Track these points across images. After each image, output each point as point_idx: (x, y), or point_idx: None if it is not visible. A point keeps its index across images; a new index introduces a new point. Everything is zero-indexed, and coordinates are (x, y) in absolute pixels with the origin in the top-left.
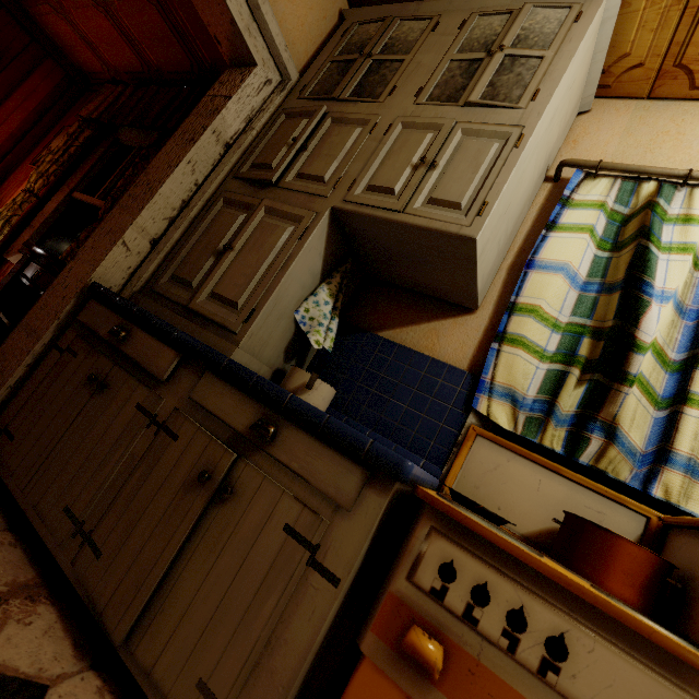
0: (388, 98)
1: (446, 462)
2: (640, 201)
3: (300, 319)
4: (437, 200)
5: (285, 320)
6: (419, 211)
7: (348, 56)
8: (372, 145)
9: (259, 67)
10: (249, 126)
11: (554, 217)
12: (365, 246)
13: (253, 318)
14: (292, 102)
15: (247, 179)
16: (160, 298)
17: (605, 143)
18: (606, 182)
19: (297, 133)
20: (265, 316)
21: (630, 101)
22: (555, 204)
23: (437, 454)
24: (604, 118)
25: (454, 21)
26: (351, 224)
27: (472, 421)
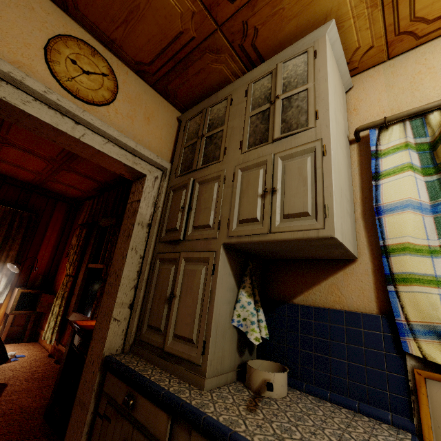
0: (224, 157)
1: (411, 411)
2: (435, 129)
3: (237, 323)
4: (289, 215)
5: (228, 332)
6: (281, 228)
7: (192, 141)
8: (229, 191)
9: (148, 175)
10: (156, 207)
11: (374, 169)
12: (255, 251)
13: (207, 349)
14: (173, 181)
15: (166, 241)
16: (146, 345)
17: (377, 101)
18: (398, 128)
19: (183, 201)
20: (214, 342)
21: (377, 67)
22: (368, 156)
23: (398, 404)
24: (366, 86)
25: (240, 93)
26: (239, 247)
27: (411, 363)
